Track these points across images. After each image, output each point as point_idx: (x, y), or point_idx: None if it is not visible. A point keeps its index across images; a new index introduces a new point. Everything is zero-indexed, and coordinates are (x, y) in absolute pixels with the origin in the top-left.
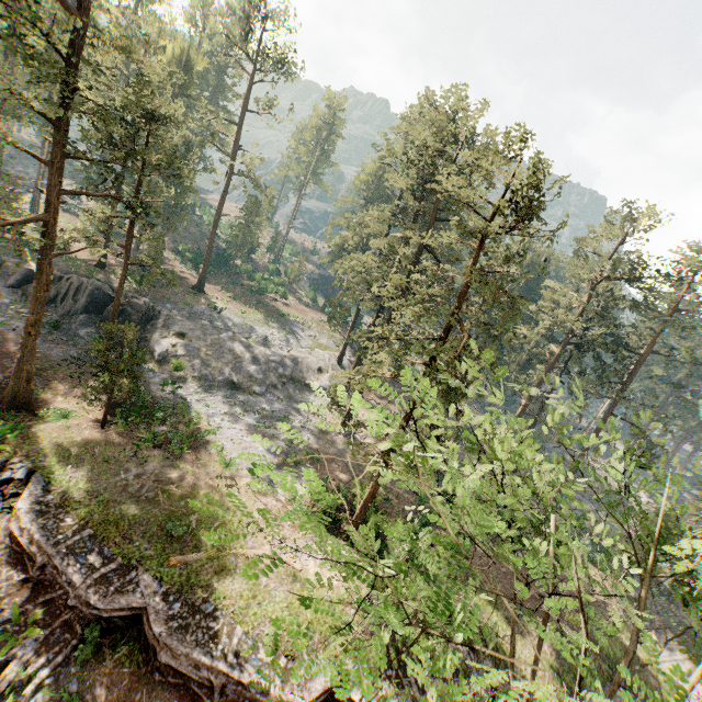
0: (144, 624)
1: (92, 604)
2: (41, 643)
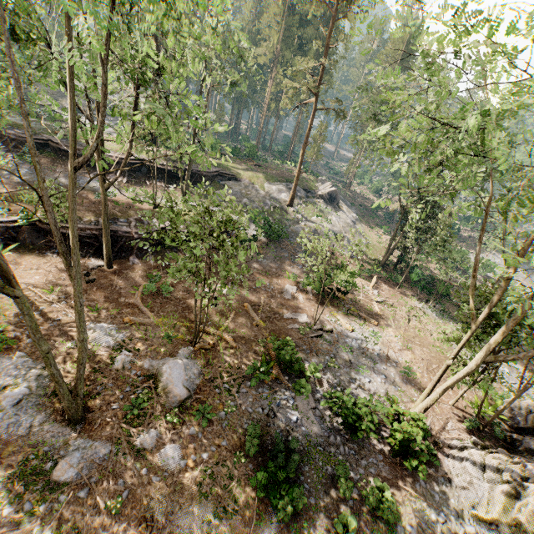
0: (51, 144)
1: (23, 137)
2: (7, 151)
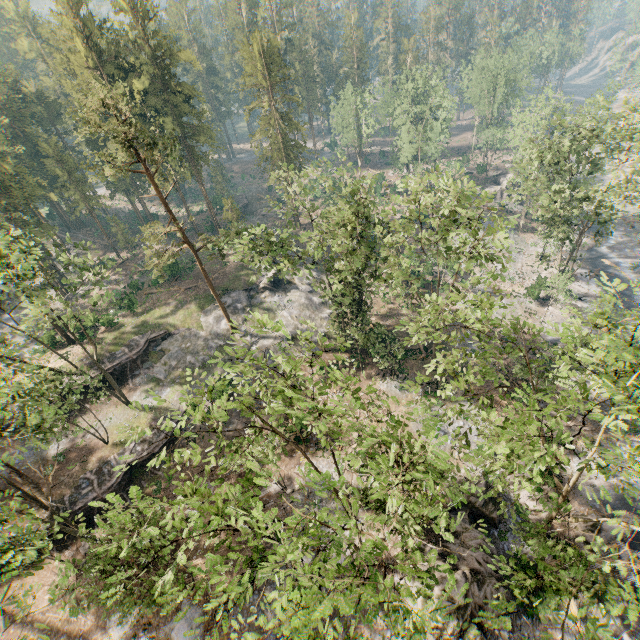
0: None
1: None
2: None
